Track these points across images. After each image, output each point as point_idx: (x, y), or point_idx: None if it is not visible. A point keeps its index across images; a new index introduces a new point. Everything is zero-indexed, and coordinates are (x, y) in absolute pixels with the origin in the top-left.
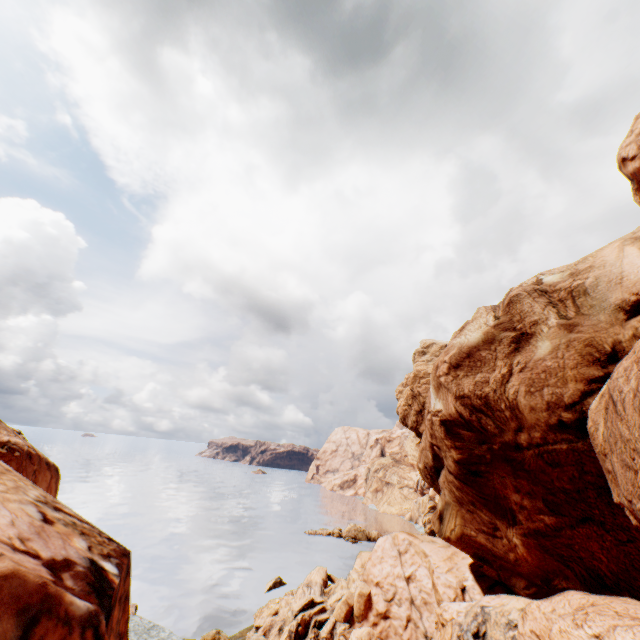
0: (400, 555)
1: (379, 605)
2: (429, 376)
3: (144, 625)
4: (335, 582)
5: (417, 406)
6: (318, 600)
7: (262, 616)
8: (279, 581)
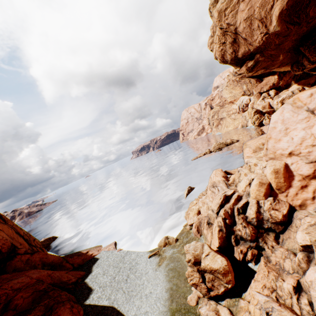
0: (313, 113)
1: (302, 170)
2: (232, 2)
3: (120, 254)
4: (232, 174)
5: (230, 38)
6: (230, 193)
7: (190, 218)
8: (190, 189)
